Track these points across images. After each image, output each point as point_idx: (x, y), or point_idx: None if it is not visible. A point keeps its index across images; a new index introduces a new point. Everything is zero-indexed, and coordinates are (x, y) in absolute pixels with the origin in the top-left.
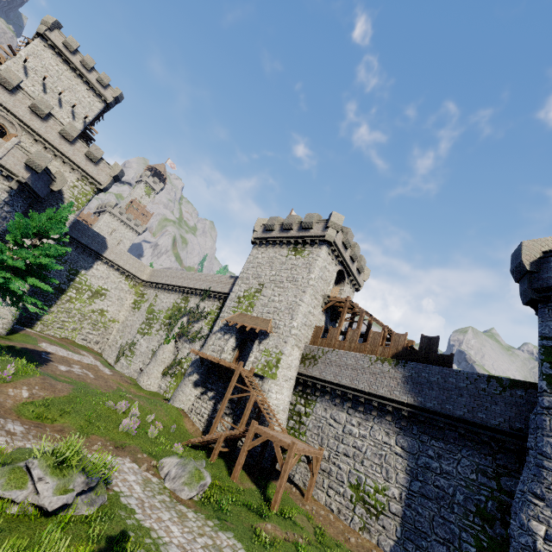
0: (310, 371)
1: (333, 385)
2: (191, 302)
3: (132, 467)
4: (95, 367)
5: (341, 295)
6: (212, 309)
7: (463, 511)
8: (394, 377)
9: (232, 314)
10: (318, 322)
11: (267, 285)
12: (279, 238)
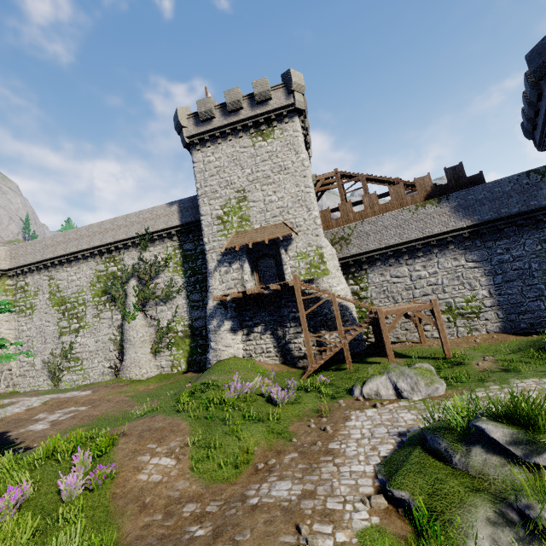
0: (347, 252)
1: (381, 250)
2: (126, 259)
3: (375, 412)
4: (59, 401)
5: None
6: (168, 253)
7: (541, 273)
8: (443, 213)
9: (224, 239)
10: None
11: (250, 187)
12: (228, 126)
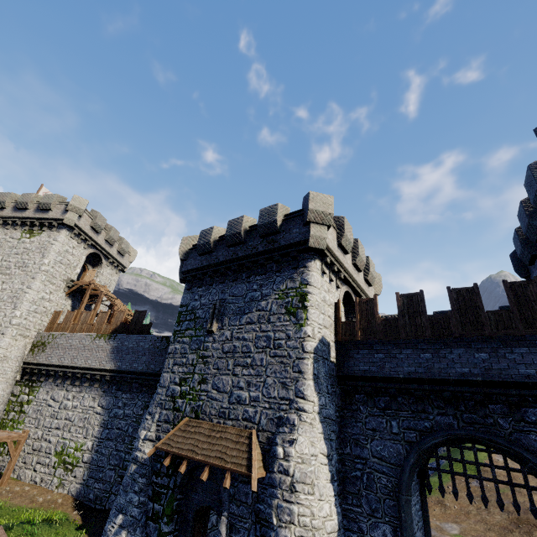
0: (38, 358)
1: (56, 367)
2: None
3: None
4: None
5: (98, 277)
6: None
7: (130, 440)
8: (106, 349)
9: None
10: (60, 307)
11: None
12: (11, 218)
